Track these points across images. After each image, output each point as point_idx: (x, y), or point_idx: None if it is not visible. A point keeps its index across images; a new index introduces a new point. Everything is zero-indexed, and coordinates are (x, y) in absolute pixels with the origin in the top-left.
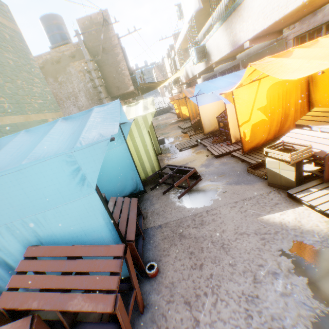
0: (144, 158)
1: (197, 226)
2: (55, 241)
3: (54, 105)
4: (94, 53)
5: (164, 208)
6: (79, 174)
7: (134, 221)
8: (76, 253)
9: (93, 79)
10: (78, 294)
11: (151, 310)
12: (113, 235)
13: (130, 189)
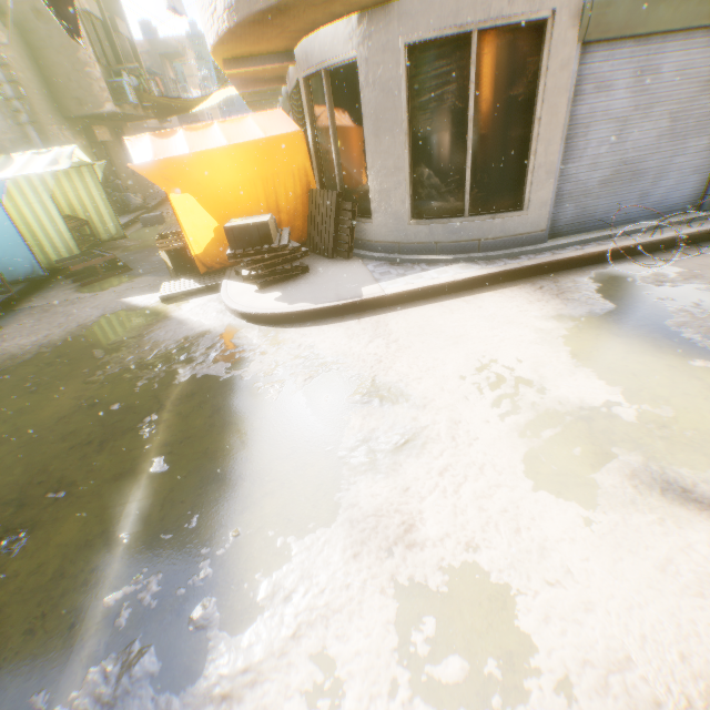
0: (55, 234)
1: (69, 306)
2: None
3: None
4: (19, 18)
5: (58, 294)
6: None
7: None
8: None
9: (3, 85)
10: None
11: None
12: None
13: (26, 271)
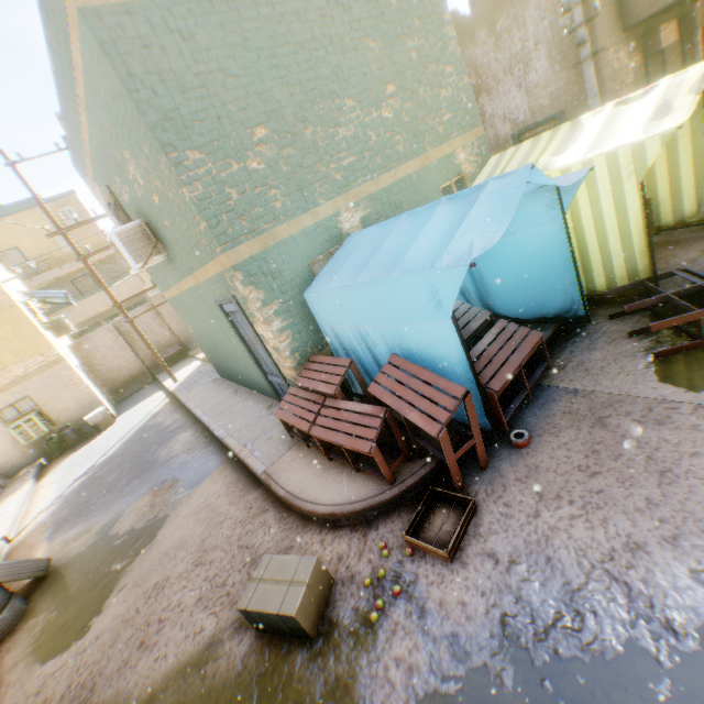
0: (613, 247)
1: (643, 422)
2: (414, 357)
3: (469, 116)
4: None
5: (605, 365)
6: (436, 297)
7: (513, 368)
8: (423, 376)
9: (570, 11)
10: (416, 410)
11: (494, 474)
12: (469, 374)
13: (557, 308)
